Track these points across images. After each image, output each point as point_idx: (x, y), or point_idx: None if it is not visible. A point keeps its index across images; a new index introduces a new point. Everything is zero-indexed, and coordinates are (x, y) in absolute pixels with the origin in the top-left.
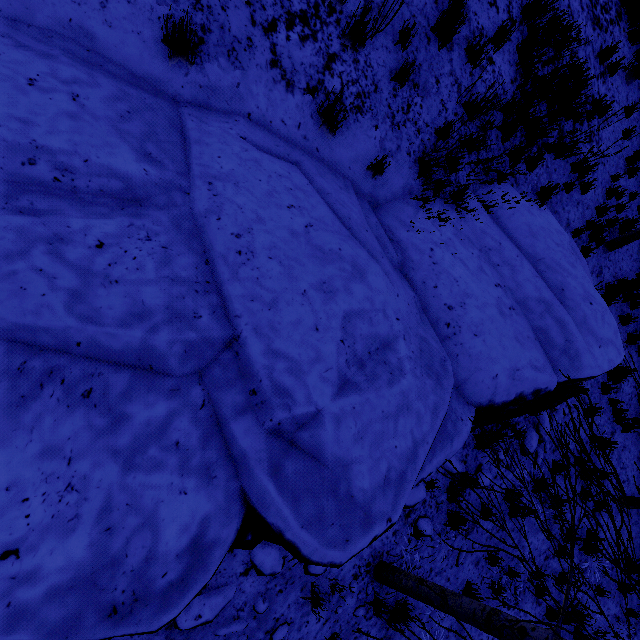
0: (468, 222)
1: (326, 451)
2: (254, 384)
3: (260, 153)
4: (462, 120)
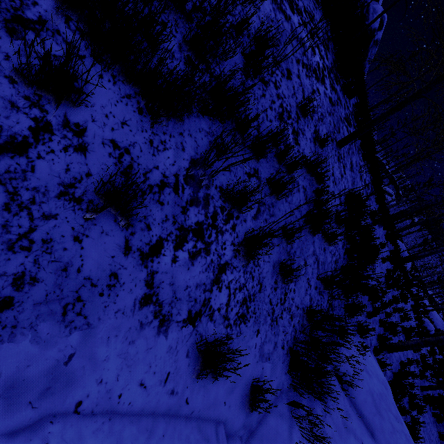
0: (331, 412)
1: None
2: None
3: None
4: (319, 291)
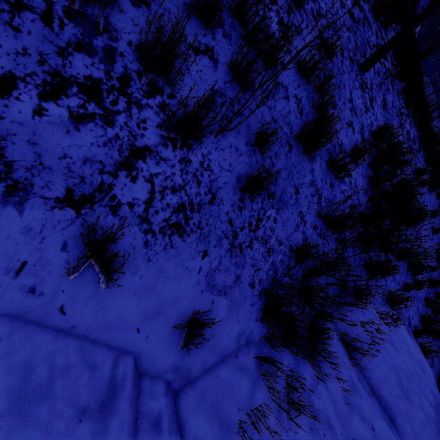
0: (327, 382)
1: None
2: None
3: None
4: (321, 233)
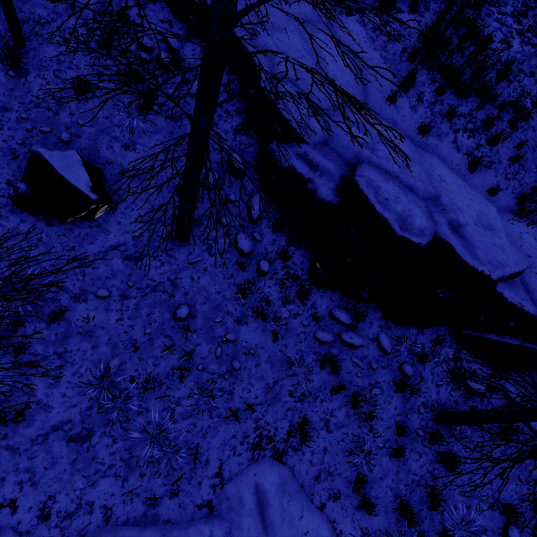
0: None
1: (467, 237)
2: (444, 208)
3: (443, 165)
4: None
